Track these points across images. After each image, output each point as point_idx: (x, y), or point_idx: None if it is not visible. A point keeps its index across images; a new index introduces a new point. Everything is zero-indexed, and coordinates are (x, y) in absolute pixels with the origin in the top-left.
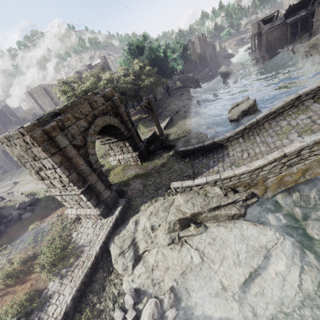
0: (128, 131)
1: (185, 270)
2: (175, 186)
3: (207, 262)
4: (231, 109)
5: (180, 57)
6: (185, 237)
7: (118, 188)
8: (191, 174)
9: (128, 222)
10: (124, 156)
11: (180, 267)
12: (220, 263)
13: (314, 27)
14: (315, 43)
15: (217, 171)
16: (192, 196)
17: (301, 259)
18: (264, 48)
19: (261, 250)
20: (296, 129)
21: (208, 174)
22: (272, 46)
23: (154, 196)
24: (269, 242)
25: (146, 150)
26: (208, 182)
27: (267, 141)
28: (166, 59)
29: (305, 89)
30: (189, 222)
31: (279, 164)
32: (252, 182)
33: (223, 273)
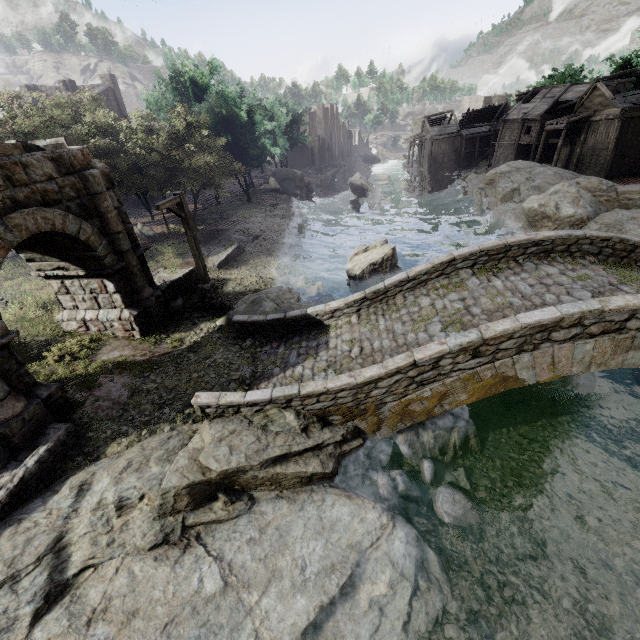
0: (117, 258)
1: (178, 615)
2: (202, 403)
3: (235, 589)
4: (355, 255)
5: (284, 133)
6: (200, 527)
7: (57, 393)
8: (248, 376)
9: (61, 486)
10: (99, 314)
11: (167, 607)
12: (264, 590)
13: (496, 154)
14: (493, 179)
15: (300, 377)
16: (234, 429)
17: (416, 568)
18: (427, 164)
19: (349, 553)
20: (441, 317)
21: (282, 380)
22: (438, 164)
23: (150, 420)
24: (368, 535)
25: (161, 307)
26: (275, 399)
27: (395, 329)
28: (251, 127)
29: (462, 250)
30: (215, 491)
31: (405, 379)
32: (358, 408)
33: (264, 614)
